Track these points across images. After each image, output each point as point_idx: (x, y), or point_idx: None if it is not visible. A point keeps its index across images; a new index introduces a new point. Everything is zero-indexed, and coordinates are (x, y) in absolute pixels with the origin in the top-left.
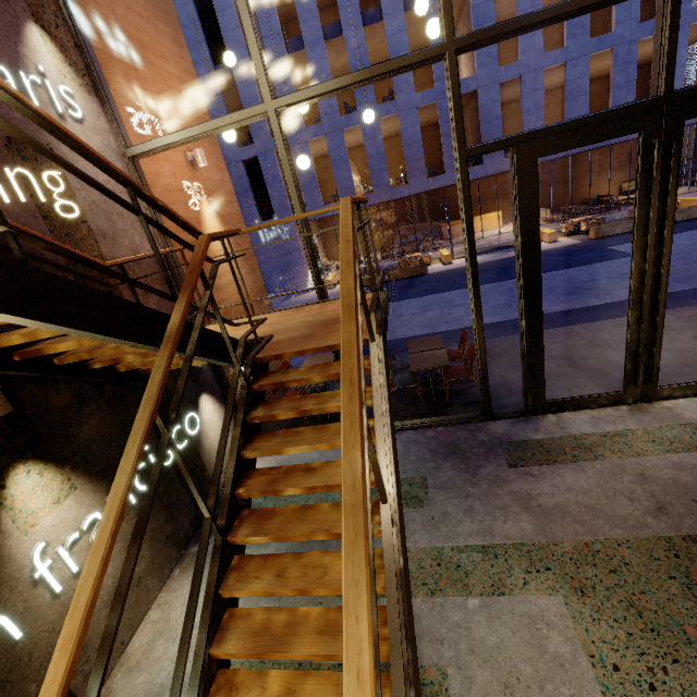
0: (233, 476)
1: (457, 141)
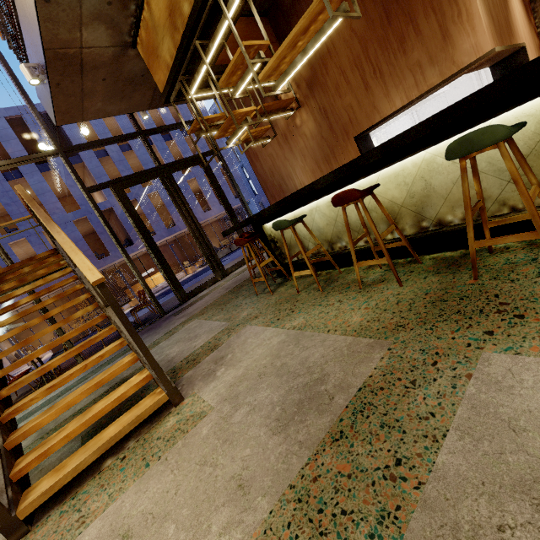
0: None
1: (81, 185)
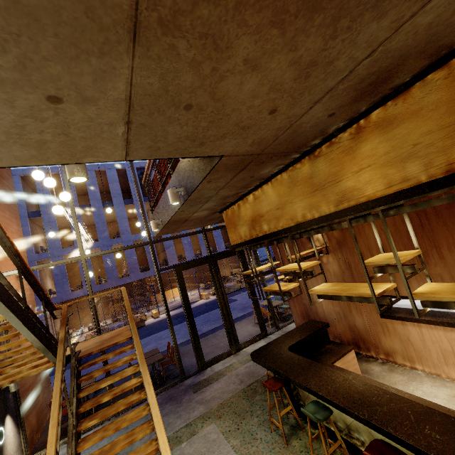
0: (76, 405)
1: (156, 267)
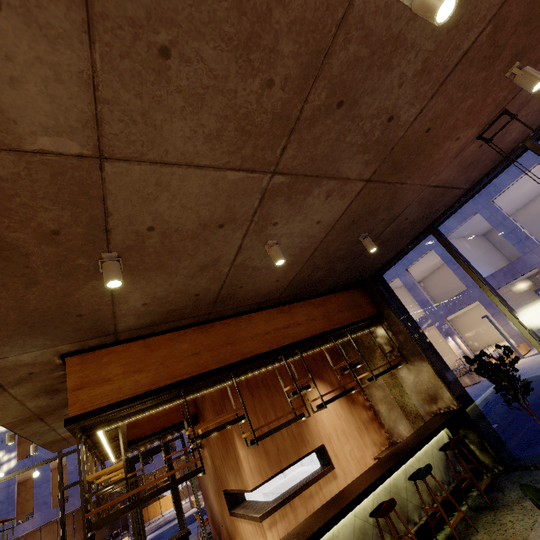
0: None
1: (60, 485)
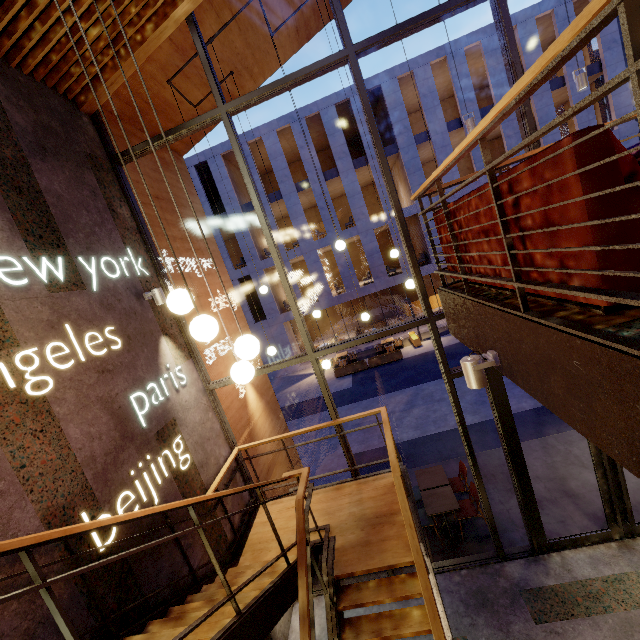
0: None
1: (444, 369)
